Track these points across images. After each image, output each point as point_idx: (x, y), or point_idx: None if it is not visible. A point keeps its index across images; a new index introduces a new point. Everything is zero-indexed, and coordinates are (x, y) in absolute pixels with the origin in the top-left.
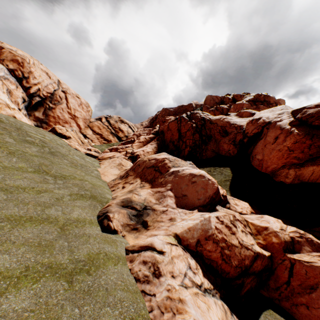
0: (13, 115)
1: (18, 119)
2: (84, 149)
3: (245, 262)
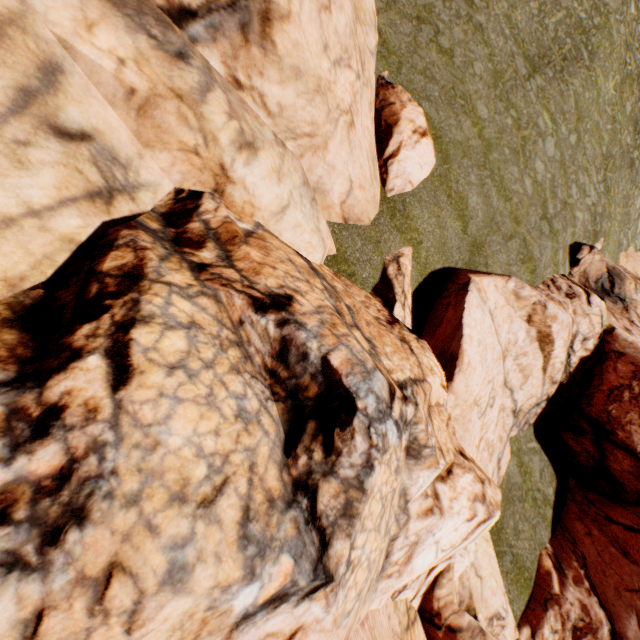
0: None
1: None
2: None
3: (619, 431)
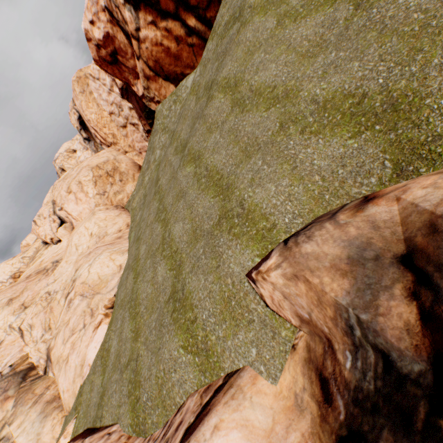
0: None
1: None
2: None
3: None
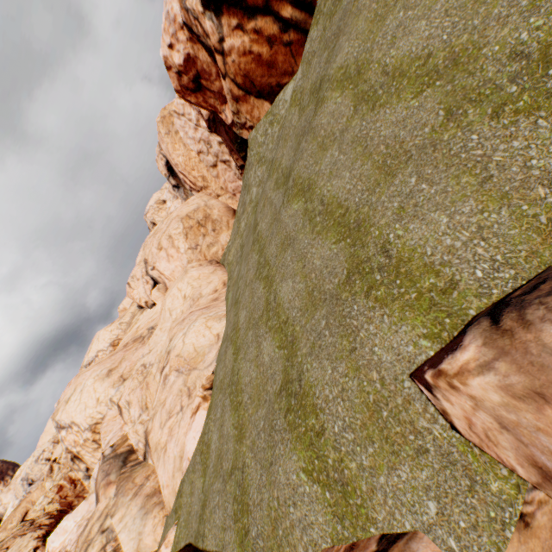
0: None
1: None
2: None
3: None
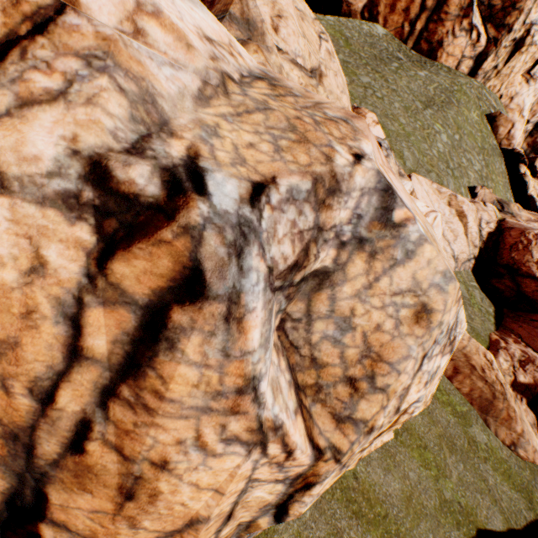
0: (514, 123)
1: (513, 129)
2: (534, 195)
3: (522, 267)
